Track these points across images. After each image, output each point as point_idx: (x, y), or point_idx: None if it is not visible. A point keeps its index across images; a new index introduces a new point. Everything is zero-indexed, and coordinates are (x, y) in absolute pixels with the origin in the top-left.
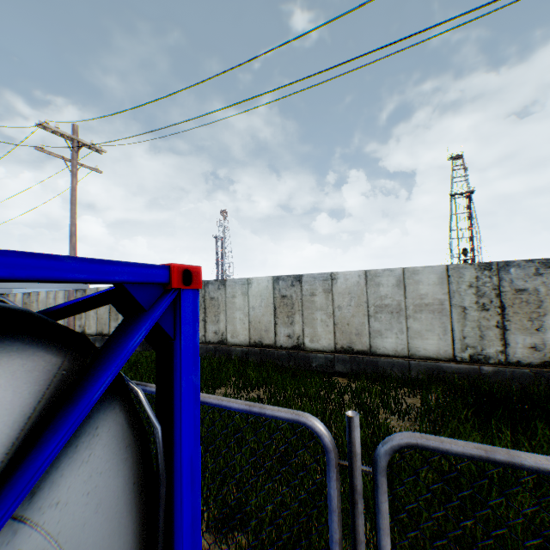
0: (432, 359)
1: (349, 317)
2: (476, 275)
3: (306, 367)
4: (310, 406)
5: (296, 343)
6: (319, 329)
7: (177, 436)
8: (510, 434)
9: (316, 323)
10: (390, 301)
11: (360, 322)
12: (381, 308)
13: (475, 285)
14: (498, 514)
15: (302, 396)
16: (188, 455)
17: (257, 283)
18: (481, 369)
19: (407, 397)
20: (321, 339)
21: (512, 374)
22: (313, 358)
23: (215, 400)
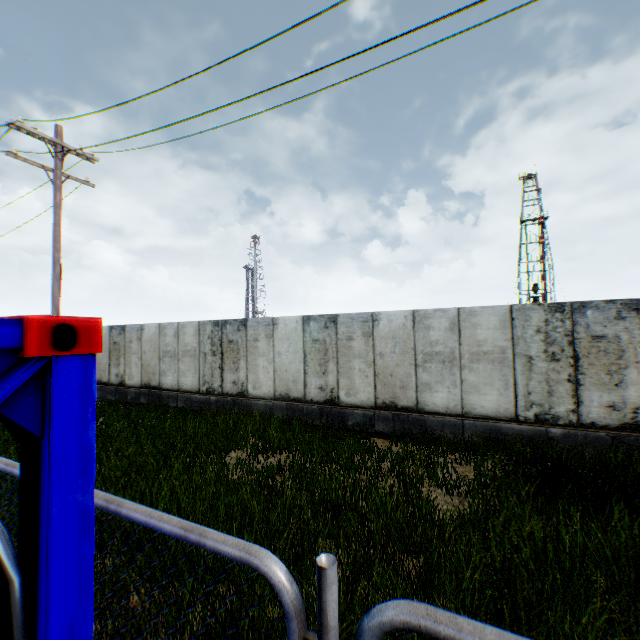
0: (490, 419)
1: (392, 366)
2: (545, 318)
3: (341, 425)
4: (339, 476)
5: (329, 396)
6: (356, 380)
7: (42, 595)
8: (580, 517)
9: (354, 373)
10: (442, 348)
11: (406, 373)
12: (430, 357)
13: (544, 330)
14: (561, 635)
15: (330, 464)
16: (63, 623)
17: (284, 323)
18: (548, 431)
19: (459, 464)
20: (359, 393)
21: (585, 438)
22: (349, 415)
23: (142, 516)
